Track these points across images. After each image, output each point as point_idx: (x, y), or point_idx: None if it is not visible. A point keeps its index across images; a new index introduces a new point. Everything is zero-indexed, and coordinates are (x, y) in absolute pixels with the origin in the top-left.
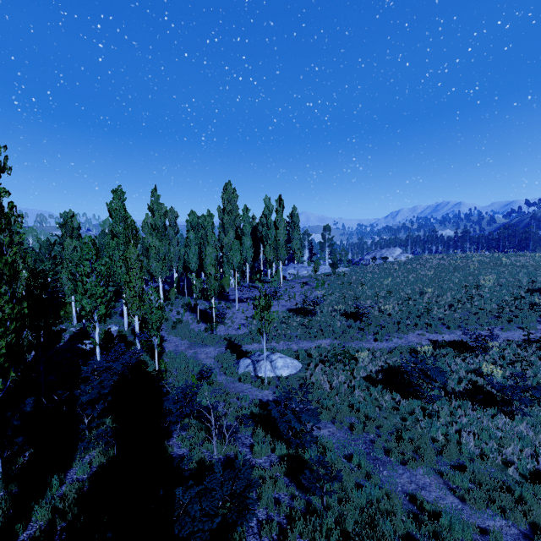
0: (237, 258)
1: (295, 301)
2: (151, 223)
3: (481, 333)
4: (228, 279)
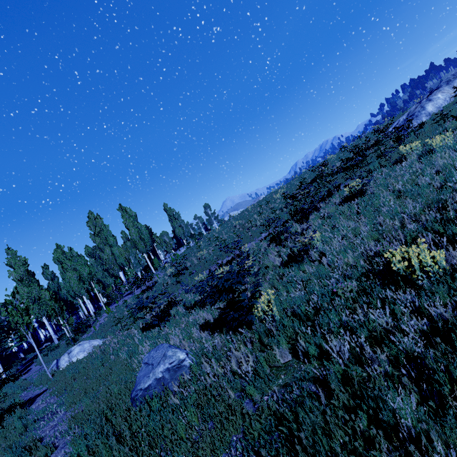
0: (86, 270)
1: (151, 281)
2: (14, 276)
3: (229, 243)
4: (121, 286)
